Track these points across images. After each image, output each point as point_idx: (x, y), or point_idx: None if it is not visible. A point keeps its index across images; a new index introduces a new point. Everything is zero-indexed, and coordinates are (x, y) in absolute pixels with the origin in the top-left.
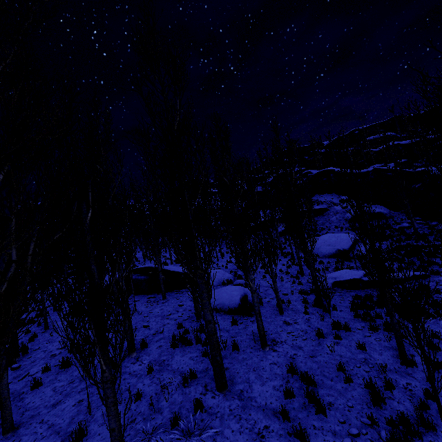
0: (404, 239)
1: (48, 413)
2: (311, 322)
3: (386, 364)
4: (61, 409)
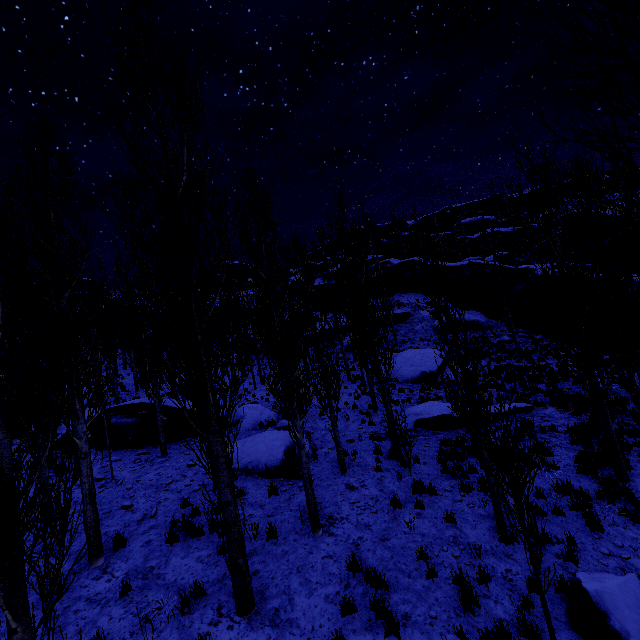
0: (504, 357)
1: None
2: (385, 483)
3: (481, 545)
4: None
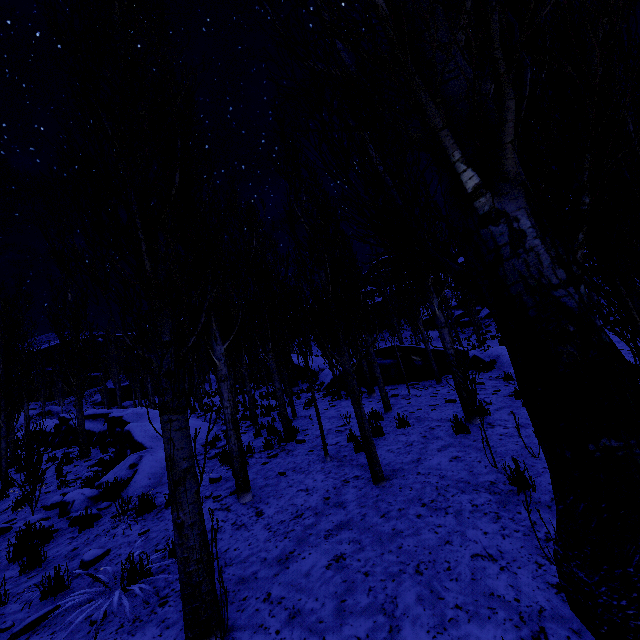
0: None
1: (417, 467)
2: None
3: None
4: (433, 464)
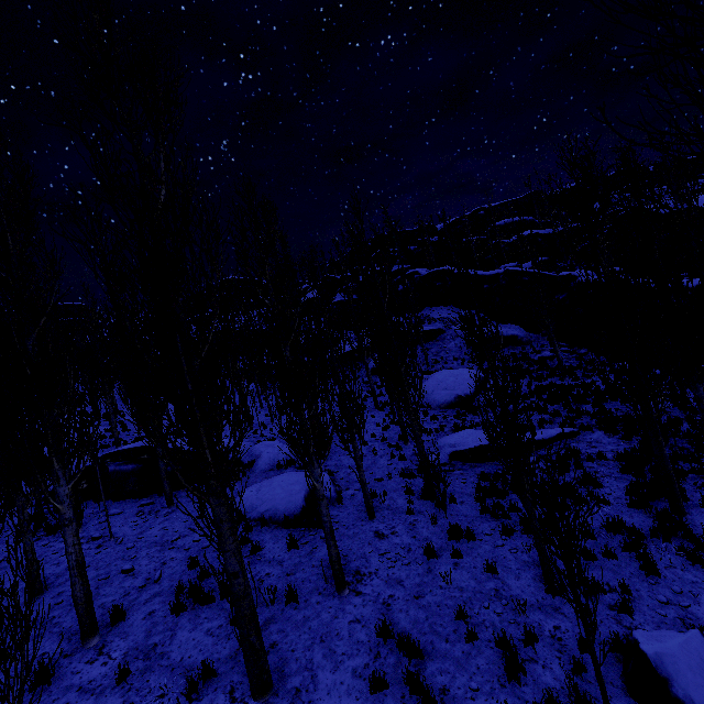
0: (546, 375)
1: None
2: (418, 528)
3: (526, 600)
4: None
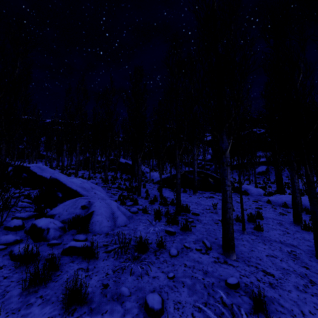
0: None
1: None
2: None
3: None
4: None
